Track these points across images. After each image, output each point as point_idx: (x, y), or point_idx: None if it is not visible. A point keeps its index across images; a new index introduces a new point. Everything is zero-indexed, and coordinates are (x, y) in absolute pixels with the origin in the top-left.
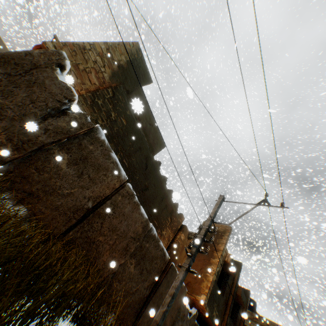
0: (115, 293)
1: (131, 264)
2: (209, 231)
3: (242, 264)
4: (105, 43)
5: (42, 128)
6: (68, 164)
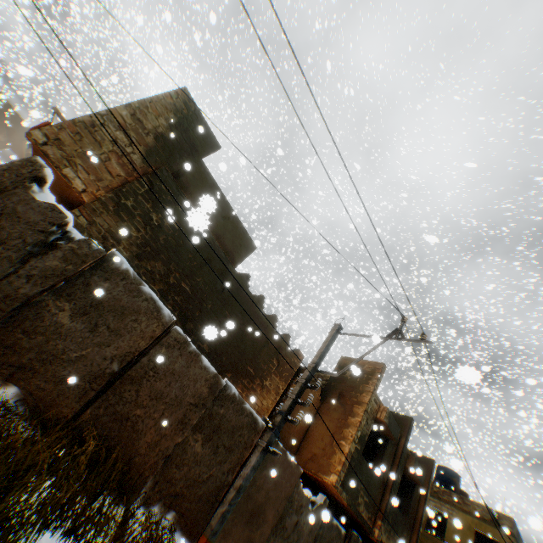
0: (174, 484)
1: (195, 441)
2: (308, 386)
3: (413, 420)
4: (128, 105)
5: (22, 275)
6: (73, 317)
